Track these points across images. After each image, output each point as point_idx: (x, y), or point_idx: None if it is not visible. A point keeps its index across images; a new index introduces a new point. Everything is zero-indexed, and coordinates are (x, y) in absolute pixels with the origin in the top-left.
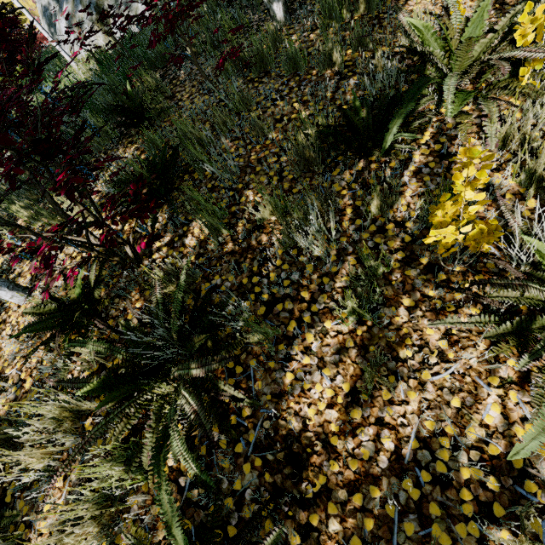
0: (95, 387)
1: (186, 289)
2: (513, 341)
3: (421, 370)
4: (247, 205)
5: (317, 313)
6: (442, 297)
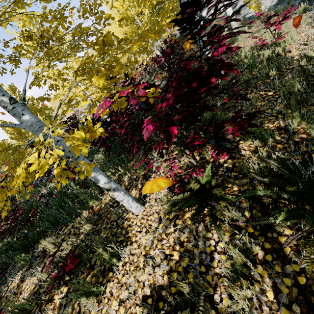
0: (286, 217)
1: (282, 162)
2: None
3: None
4: (272, 128)
5: None
6: None
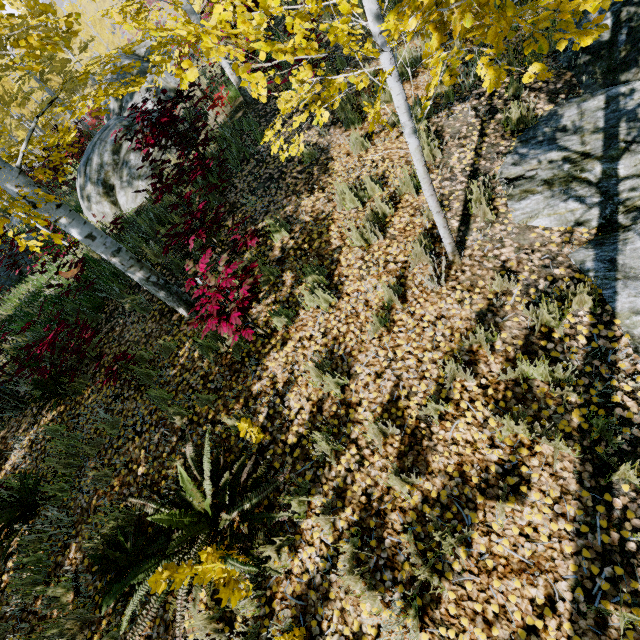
0: None
1: None
2: None
3: None
4: (66, 562)
5: None
6: None
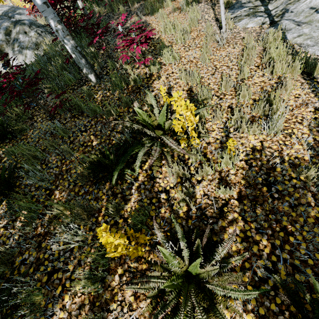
0: None
1: None
2: (154, 302)
3: (119, 317)
4: (54, 201)
5: (74, 280)
6: (137, 267)
